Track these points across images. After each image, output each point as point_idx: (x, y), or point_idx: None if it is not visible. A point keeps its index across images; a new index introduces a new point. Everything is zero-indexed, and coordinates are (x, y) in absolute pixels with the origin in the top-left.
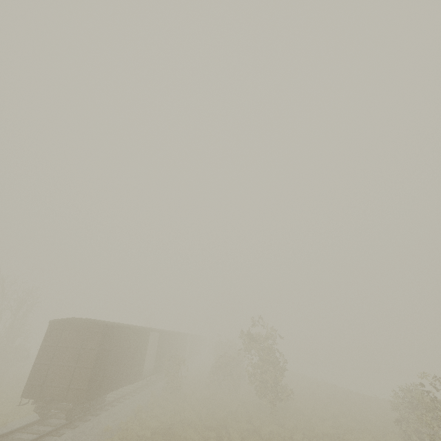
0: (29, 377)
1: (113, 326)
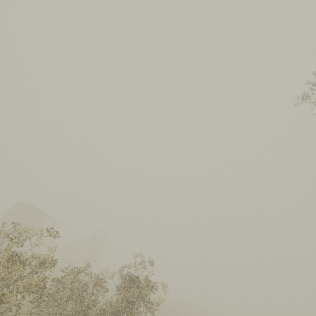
0: (1, 220)
1: (41, 212)
